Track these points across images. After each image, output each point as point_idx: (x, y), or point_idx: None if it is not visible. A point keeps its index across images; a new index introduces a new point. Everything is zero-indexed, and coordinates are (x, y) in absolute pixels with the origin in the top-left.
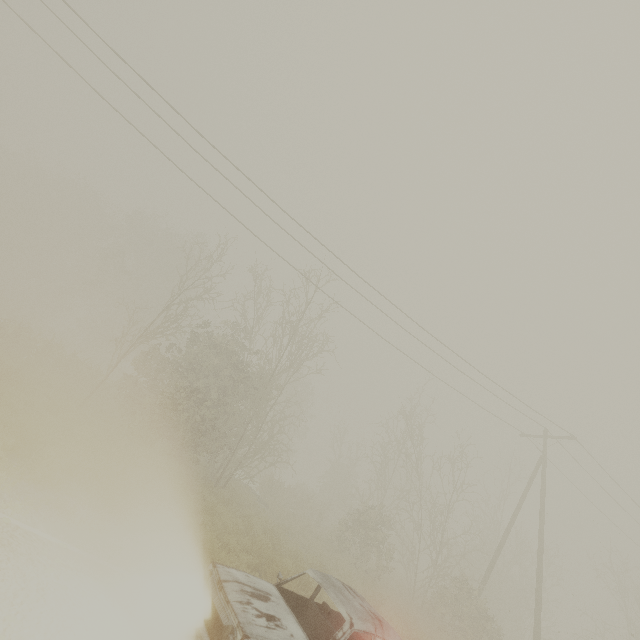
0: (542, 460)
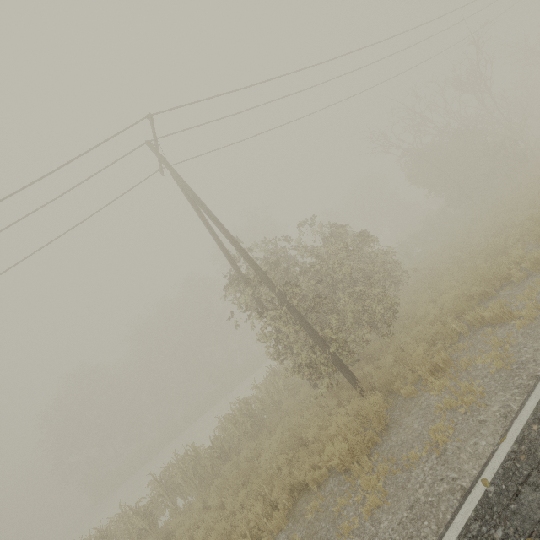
0: None
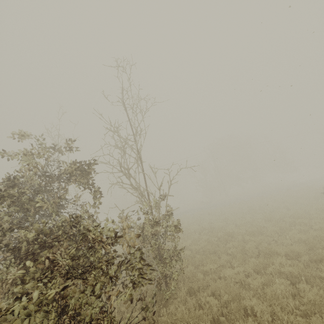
0: None
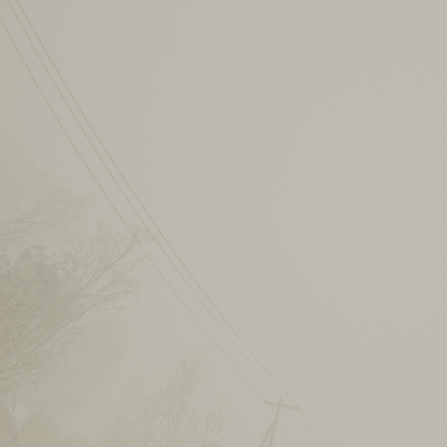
0: (273, 425)
